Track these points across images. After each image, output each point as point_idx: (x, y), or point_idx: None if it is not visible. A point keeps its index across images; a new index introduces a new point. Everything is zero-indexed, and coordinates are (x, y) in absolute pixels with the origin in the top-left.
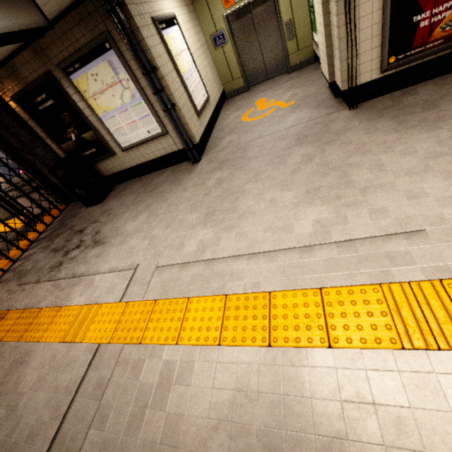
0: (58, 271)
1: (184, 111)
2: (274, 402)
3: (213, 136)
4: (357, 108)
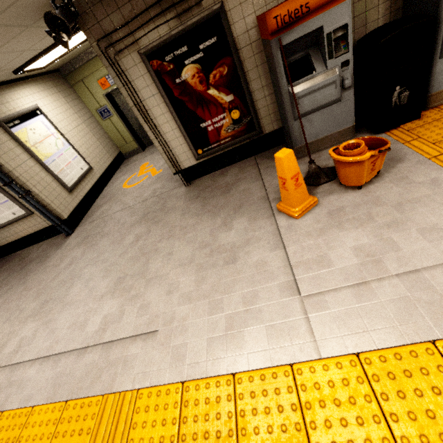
0: None
1: (45, 194)
2: None
3: (96, 203)
4: (190, 185)
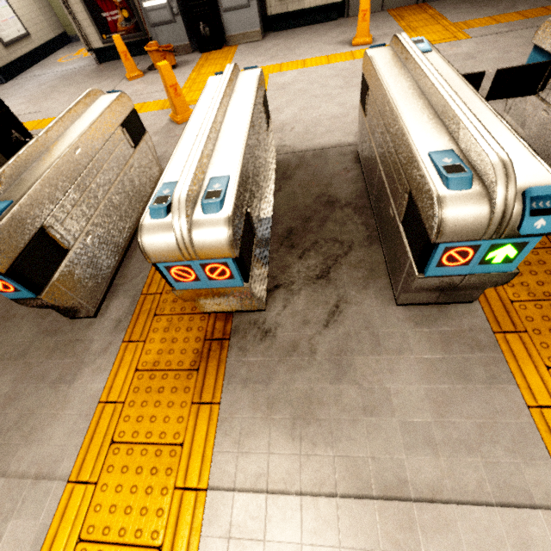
0: None
1: None
2: None
3: (31, 69)
4: (101, 65)
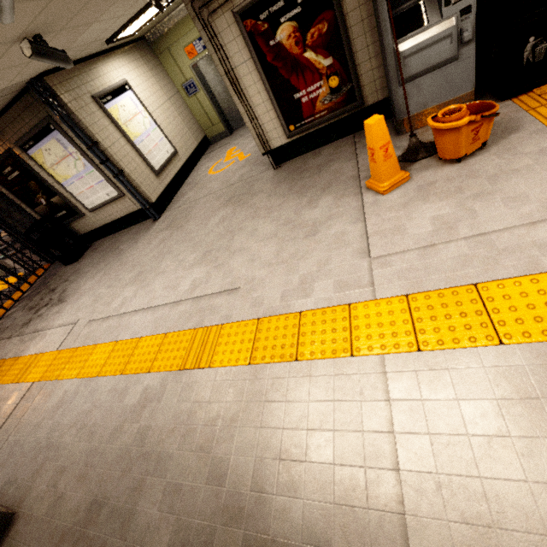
0: (27, 327)
1: (135, 175)
2: (106, 408)
3: (181, 191)
4: (279, 168)
